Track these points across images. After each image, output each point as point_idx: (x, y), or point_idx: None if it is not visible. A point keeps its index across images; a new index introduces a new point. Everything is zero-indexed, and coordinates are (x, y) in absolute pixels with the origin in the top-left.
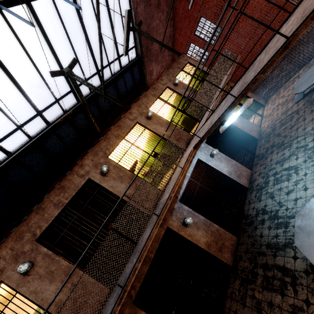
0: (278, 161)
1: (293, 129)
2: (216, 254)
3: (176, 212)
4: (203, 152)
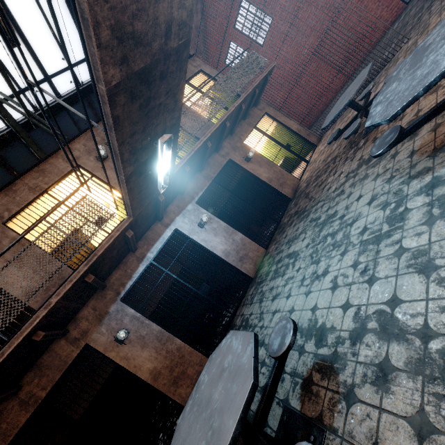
0: (289, 239)
1: (321, 187)
2: (166, 389)
3: (110, 318)
4: (188, 218)
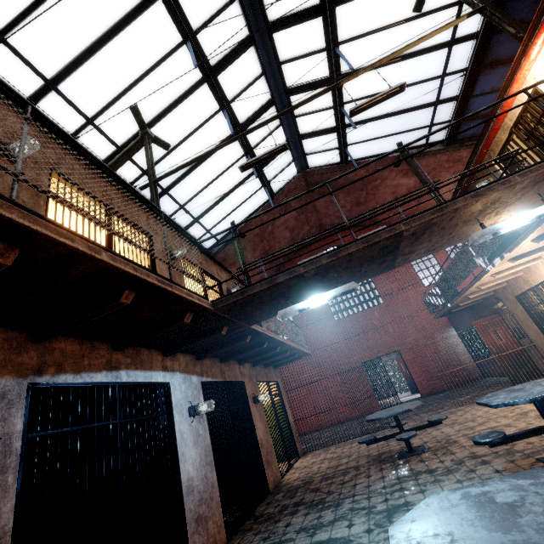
0: (305, 526)
1: (346, 484)
2: None
3: None
4: (187, 388)
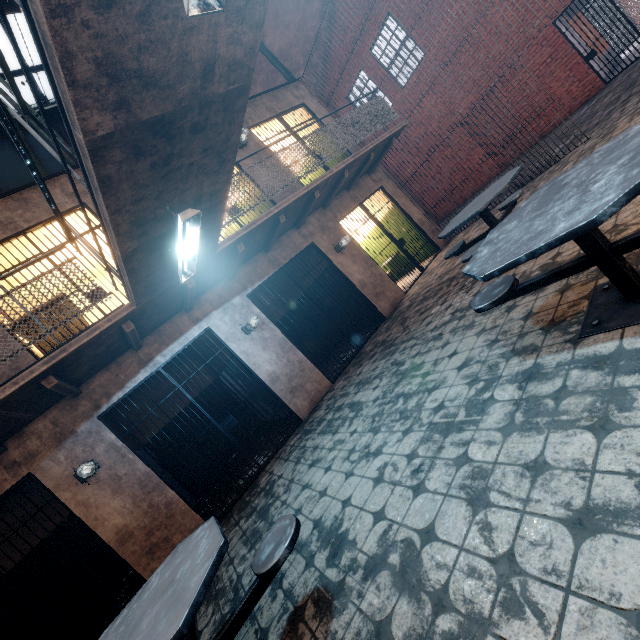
0: (362, 380)
1: (422, 316)
2: (135, 560)
3: (76, 441)
4: (231, 316)
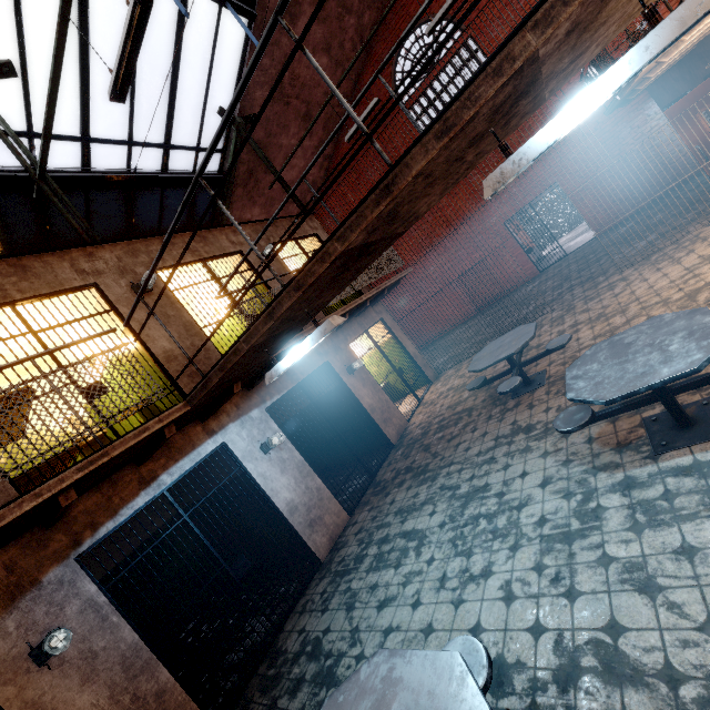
0: (402, 508)
1: (452, 443)
2: None
3: (38, 597)
4: (249, 431)
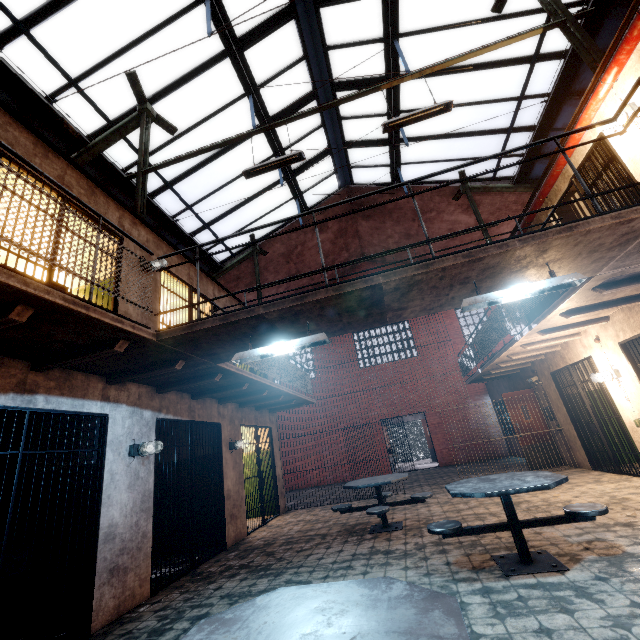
0: (233, 593)
1: (302, 553)
2: None
3: None
4: (133, 423)
